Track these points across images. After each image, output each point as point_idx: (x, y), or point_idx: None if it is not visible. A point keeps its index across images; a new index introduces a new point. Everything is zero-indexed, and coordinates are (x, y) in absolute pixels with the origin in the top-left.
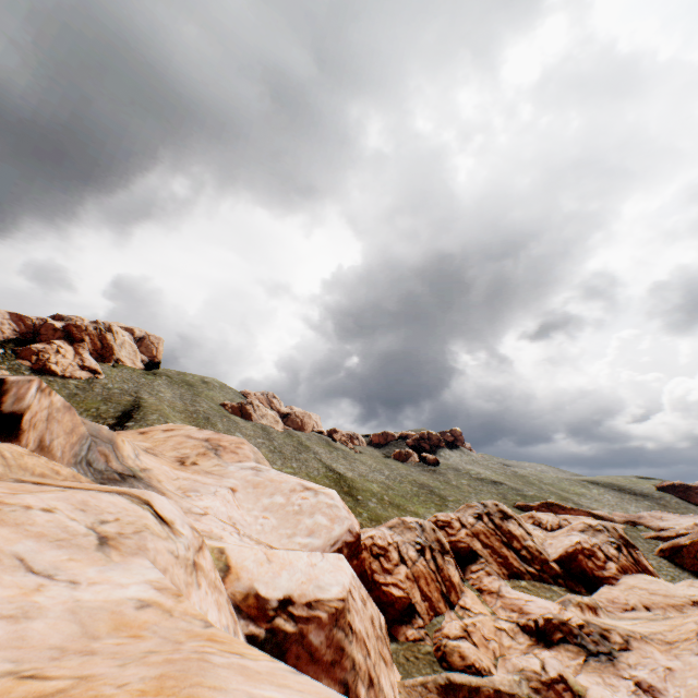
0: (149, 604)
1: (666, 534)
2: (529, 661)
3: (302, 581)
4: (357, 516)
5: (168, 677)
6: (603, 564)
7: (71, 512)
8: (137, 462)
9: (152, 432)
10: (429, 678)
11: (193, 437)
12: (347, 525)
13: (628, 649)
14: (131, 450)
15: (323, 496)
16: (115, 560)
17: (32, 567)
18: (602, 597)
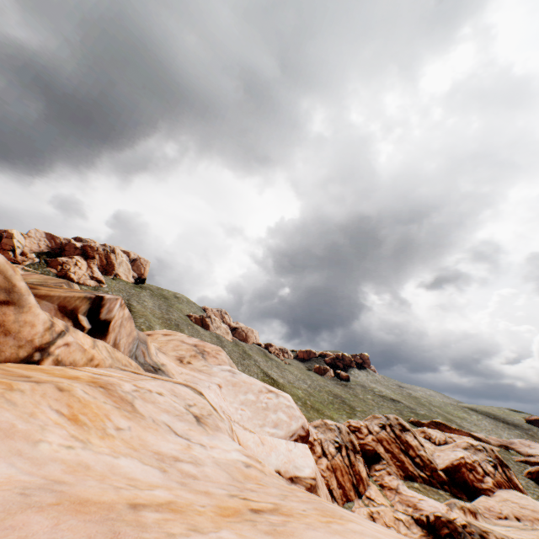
0: (250, 465)
1: (534, 460)
2: None
3: (285, 461)
4: None
5: (322, 510)
6: (482, 478)
7: (171, 396)
8: (158, 359)
9: (155, 335)
10: None
11: (185, 342)
12: (301, 422)
13: None
14: (154, 349)
15: (282, 398)
16: (210, 432)
17: (176, 432)
18: (480, 504)
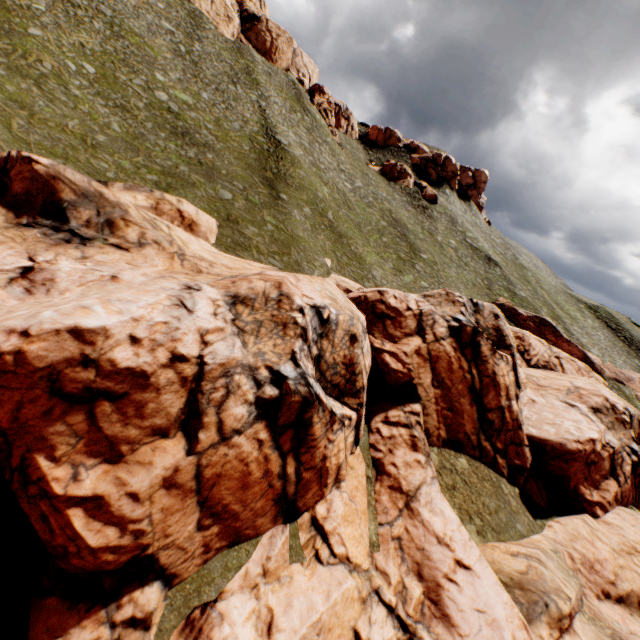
0: None
1: None
2: None
3: None
4: (252, 224)
5: None
6: (600, 479)
7: None
8: None
9: None
10: None
11: None
12: None
13: None
14: None
15: None
16: None
17: None
18: (578, 550)
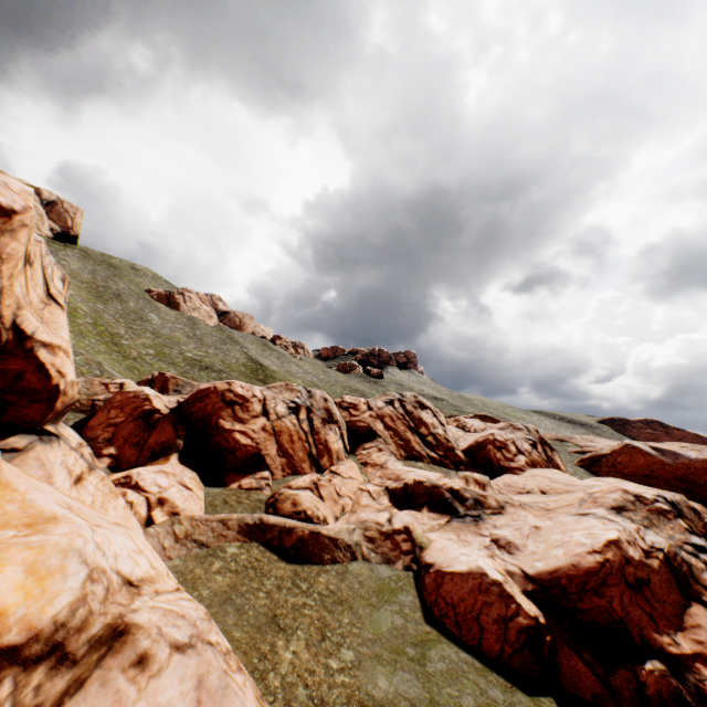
0: None
1: (591, 450)
2: (378, 515)
3: None
4: None
5: None
6: (513, 457)
7: None
8: None
9: None
10: (234, 517)
11: None
12: None
13: (501, 514)
14: None
15: None
16: None
17: None
18: (500, 481)
